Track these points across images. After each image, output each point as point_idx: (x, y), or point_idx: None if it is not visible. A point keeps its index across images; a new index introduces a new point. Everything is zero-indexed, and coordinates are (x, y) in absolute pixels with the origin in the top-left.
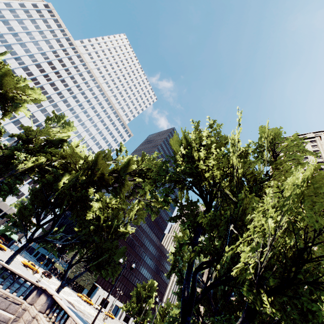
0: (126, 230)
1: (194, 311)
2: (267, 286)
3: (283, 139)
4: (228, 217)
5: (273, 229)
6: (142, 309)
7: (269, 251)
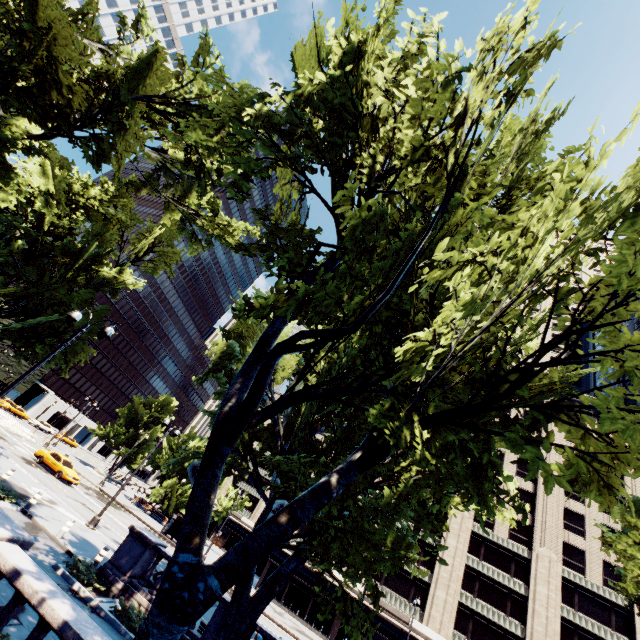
0: (121, 276)
1: (239, 445)
2: (425, 411)
3: (544, 159)
4: (404, 243)
5: (532, 273)
6: (136, 438)
7: (483, 332)
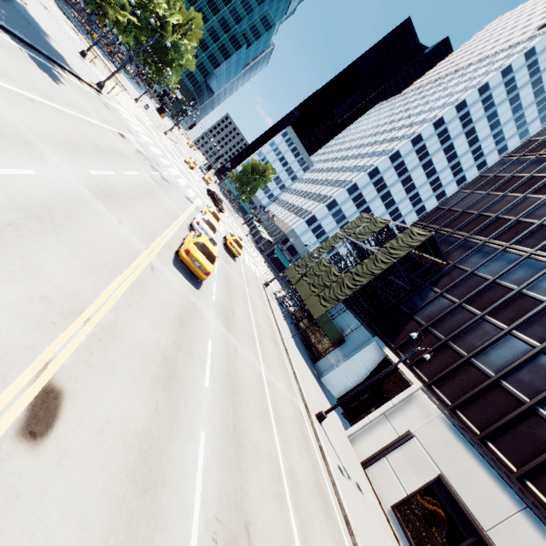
0: None
1: None
2: None
3: None
4: None
5: None
6: None
7: None
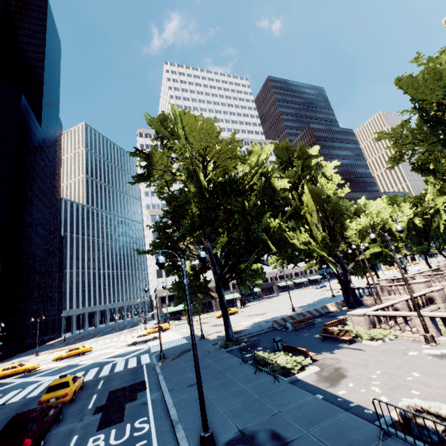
0: None
1: None
2: None
3: None
4: None
5: None
6: None
7: None
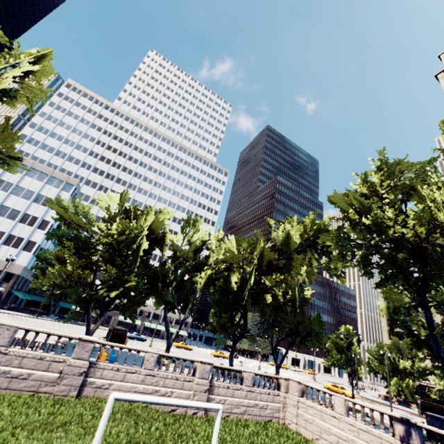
0: (307, 296)
1: None
2: None
3: None
4: None
5: None
6: (348, 359)
7: None
